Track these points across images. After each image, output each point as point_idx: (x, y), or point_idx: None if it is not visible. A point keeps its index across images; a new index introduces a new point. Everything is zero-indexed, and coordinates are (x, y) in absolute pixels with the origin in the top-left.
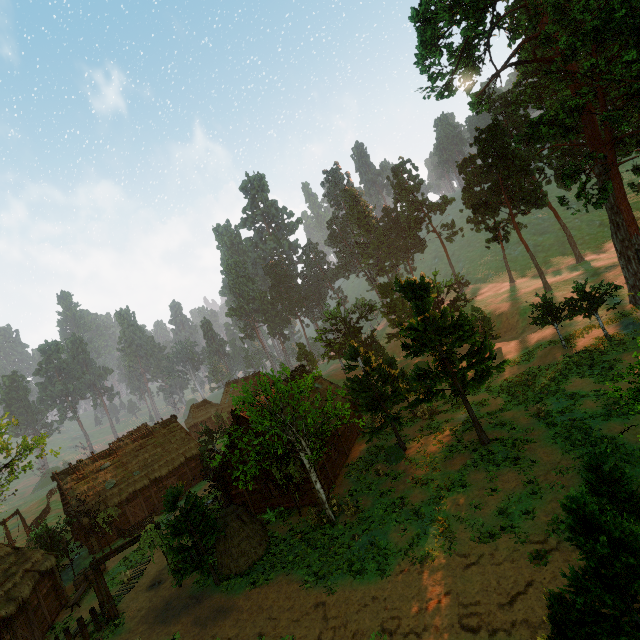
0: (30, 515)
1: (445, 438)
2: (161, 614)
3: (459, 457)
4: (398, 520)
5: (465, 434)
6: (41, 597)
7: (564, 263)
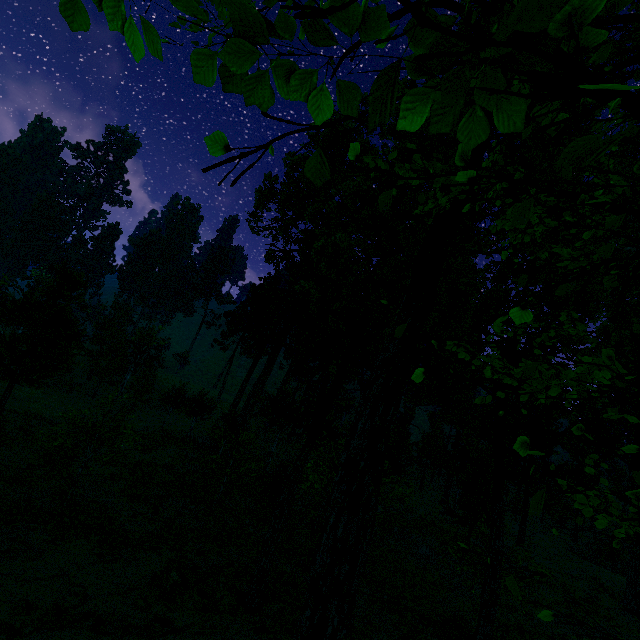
0: None
1: None
2: None
3: None
4: None
5: None
6: None
7: None
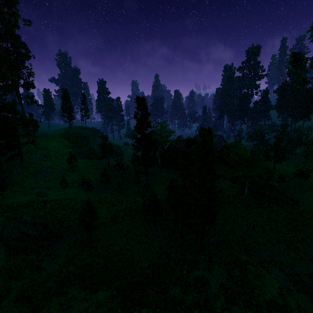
0: None
1: None
2: None
3: None
4: None
5: None
6: None
7: None
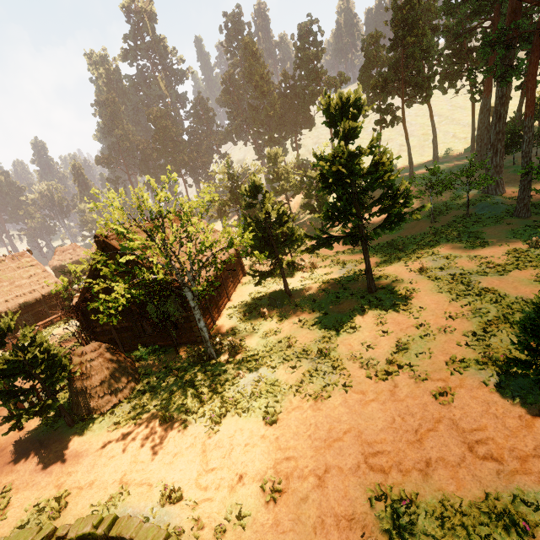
0: None
1: (331, 286)
2: None
3: (346, 303)
4: (287, 358)
5: (351, 283)
6: None
7: (422, 162)
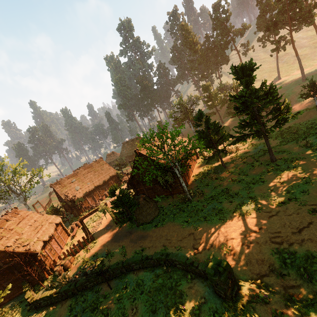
0: (43, 203)
1: (248, 160)
2: (114, 238)
3: (258, 168)
4: (227, 198)
5: (260, 157)
6: (59, 233)
7: (314, 65)
